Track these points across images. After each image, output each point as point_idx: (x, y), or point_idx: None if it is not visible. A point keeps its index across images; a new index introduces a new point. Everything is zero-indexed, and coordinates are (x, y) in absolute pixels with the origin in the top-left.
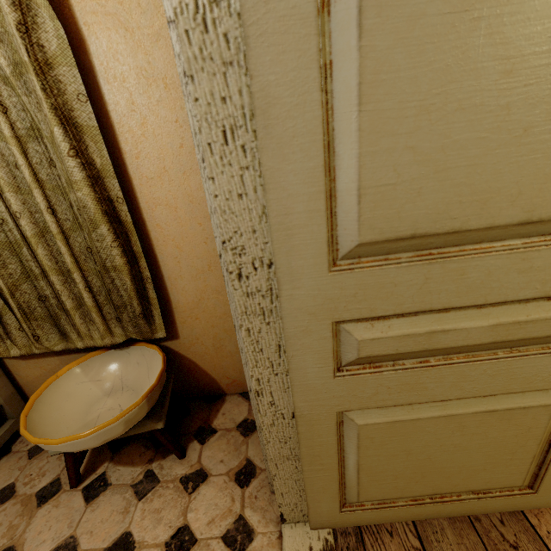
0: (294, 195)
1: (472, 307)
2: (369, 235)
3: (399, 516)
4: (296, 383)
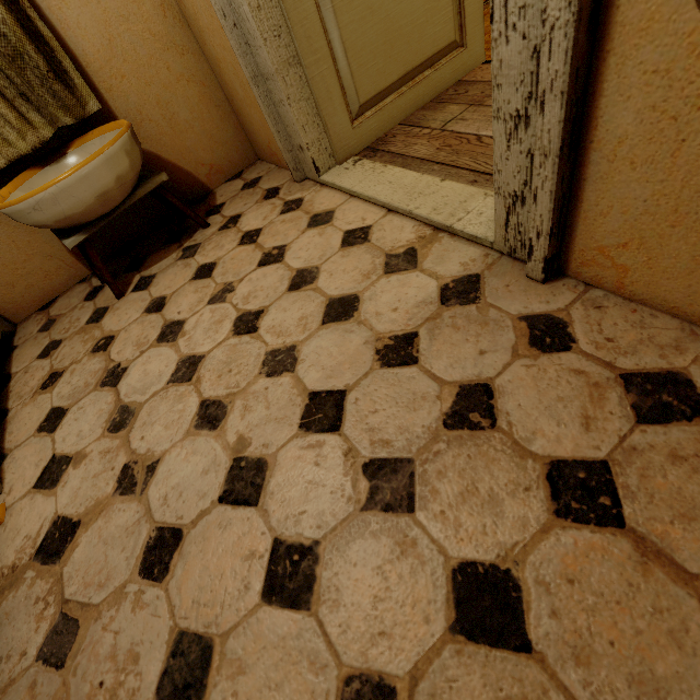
0: None
1: None
2: None
3: (393, 117)
4: None
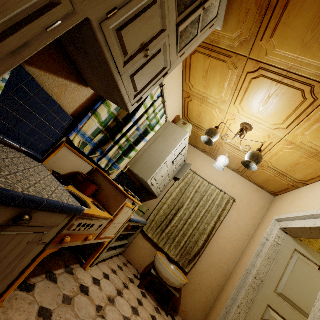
0: (274, 274)
1: None
2: (284, 293)
3: None
4: (251, 312)
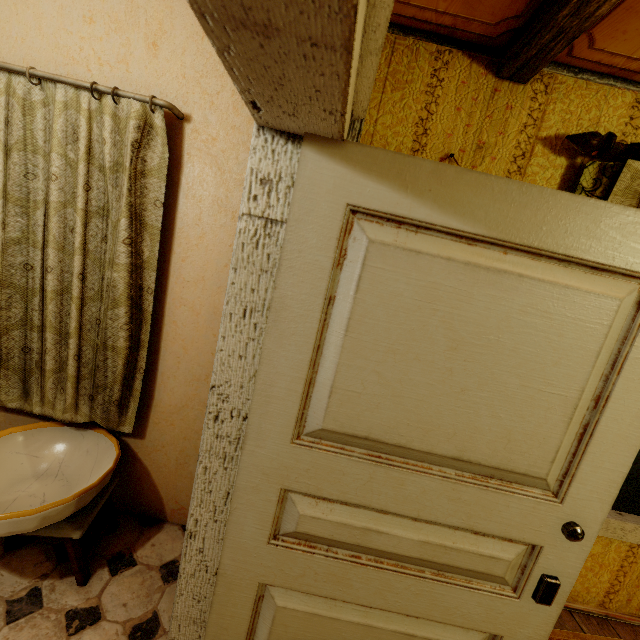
0: (280, 374)
1: (408, 517)
2: (332, 424)
3: None
4: (230, 537)
